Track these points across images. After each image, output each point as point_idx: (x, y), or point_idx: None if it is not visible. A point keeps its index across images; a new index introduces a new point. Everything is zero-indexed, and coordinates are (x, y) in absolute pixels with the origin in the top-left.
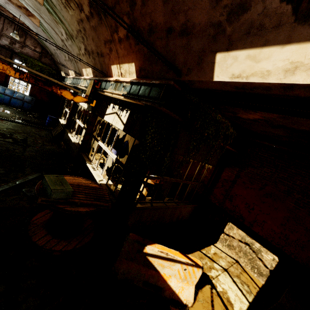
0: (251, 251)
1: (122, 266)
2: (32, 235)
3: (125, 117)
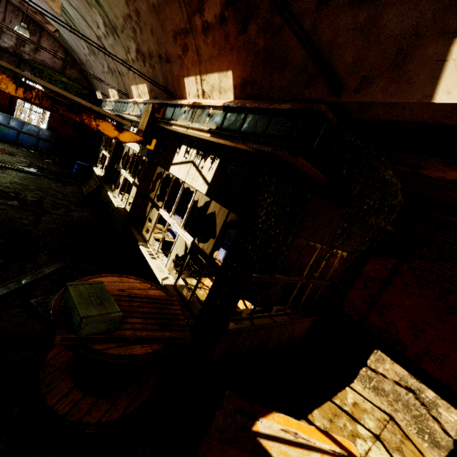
0: (418, 403)
1: (213, 454)
2: (46, 392)
3: (210, 171)
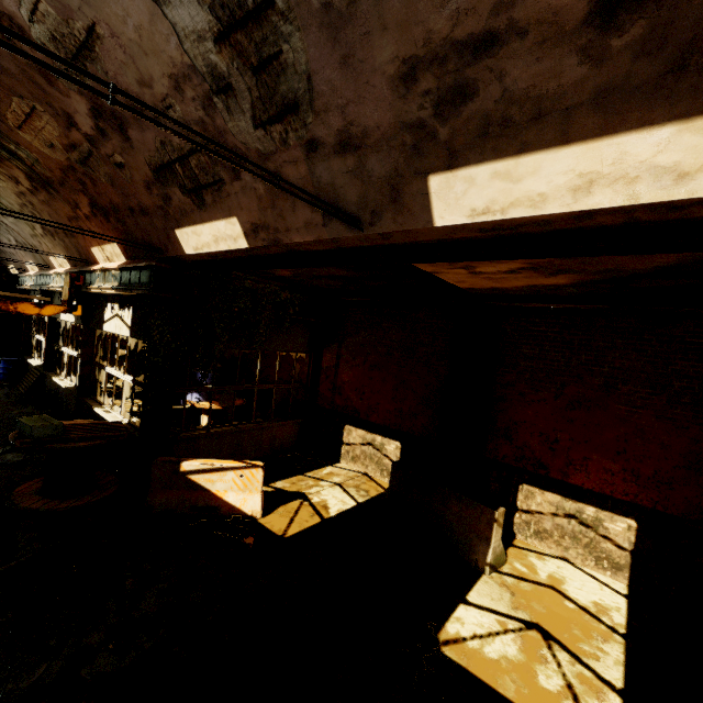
0: (376, 451)
1: (158, 498)
2: (20, 503)
3: (129, 318)
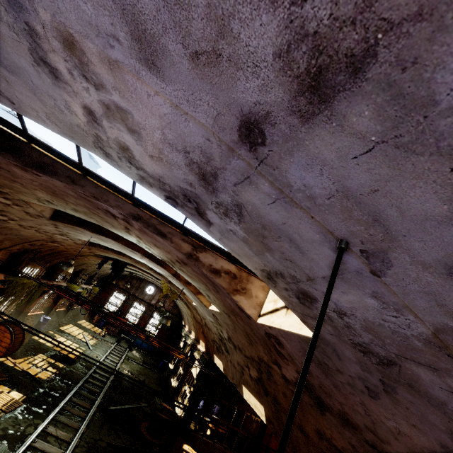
0: None
1: None
2: (141, 429)
3: (198, 371)
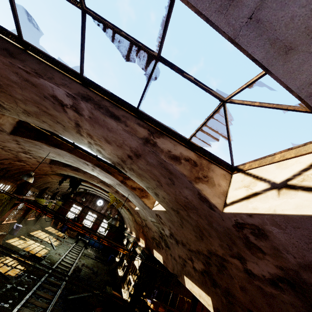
0: None
1: None
2: None
3: (140, 263)
